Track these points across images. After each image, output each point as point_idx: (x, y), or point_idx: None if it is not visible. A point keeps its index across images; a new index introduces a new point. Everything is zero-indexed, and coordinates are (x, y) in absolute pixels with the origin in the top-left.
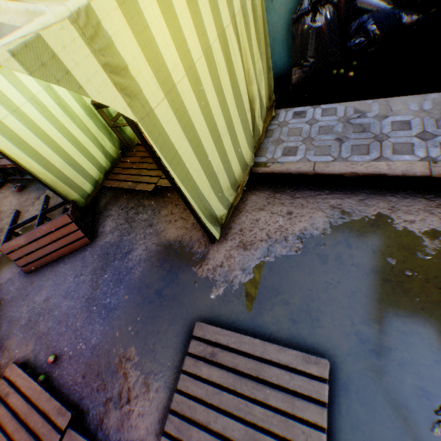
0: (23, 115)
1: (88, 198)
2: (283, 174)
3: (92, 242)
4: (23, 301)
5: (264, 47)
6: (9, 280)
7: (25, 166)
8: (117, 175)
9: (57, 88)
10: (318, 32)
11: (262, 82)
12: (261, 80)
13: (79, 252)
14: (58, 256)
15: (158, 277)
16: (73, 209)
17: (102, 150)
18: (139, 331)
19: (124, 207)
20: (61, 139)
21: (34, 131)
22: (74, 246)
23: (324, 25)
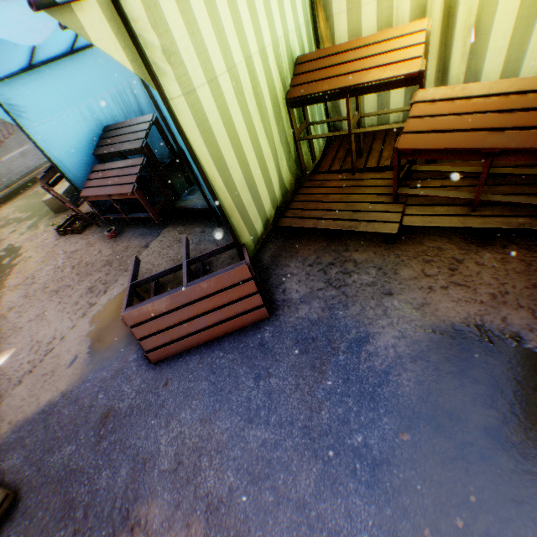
0: (218, 91)
1: (256, 244)
2: None
3: (270, 317)
4: (154, 417)
5: None
6: (117, 372)
7: (206, 174)
8: (304, 211)
9: (256, 64)
10: None
11: None
12: None
13: (248, 332)
14: (210, 337)
15: (470, 397)
16: (248, 258)
17: (278, 174)
18: (493, 533)
19: (313, 263)
20: (247, 143)
21: (223, 121)
22: (239, 321)
23: None
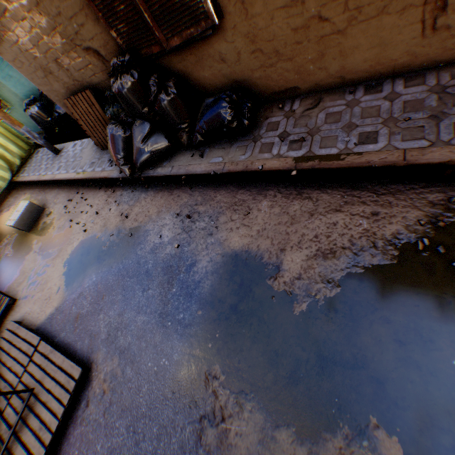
0: None
1: None
2: (19, 182)
3: None
4: None
5: (7, 130)
6: None
7: None
8: None
9: None
10: (33, 117)
11: (10, 144)
12: (8, 144)
13: None
14: None
15: None
16: None
17: None
18: None
19: None
20: None
21: None
22: None
23: (34, 114)
